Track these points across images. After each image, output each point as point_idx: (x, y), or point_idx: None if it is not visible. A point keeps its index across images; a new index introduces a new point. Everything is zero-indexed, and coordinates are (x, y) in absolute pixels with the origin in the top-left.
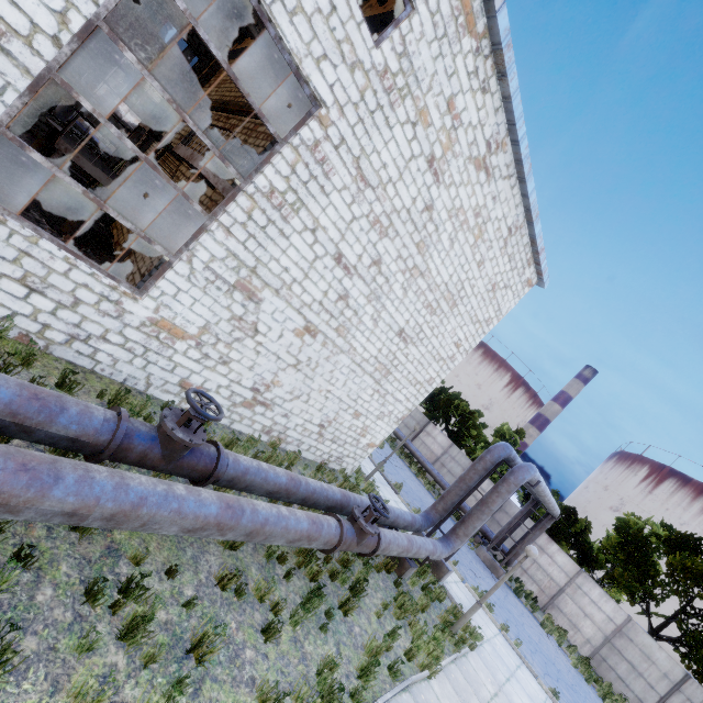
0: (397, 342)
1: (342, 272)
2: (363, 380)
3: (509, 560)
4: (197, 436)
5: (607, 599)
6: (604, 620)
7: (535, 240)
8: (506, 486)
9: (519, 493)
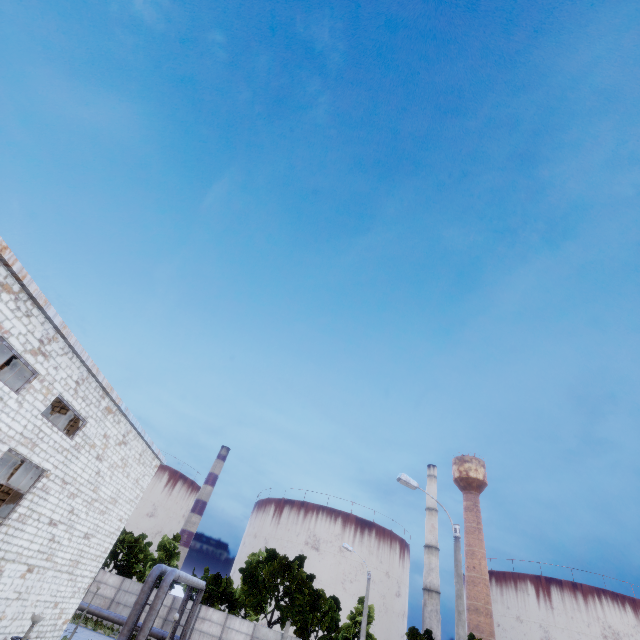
0: (83, 542)
1: (52, 527)
2: (61, 578)
3: None
4: None
5: (244, 622)
6: (245, 637)
7: (154, 451)
8: (162, 590)
9: (184, 587)
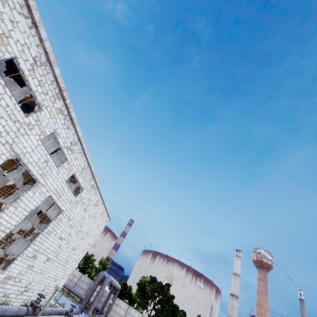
0: (72, 251)
1: (60, 240)
2: (60, 267)
3: (106, 315)
4: (39, 304)
5: (136, 312)
6: None
7: (108, 213)
8: (104, 285)
9: (109, 285)
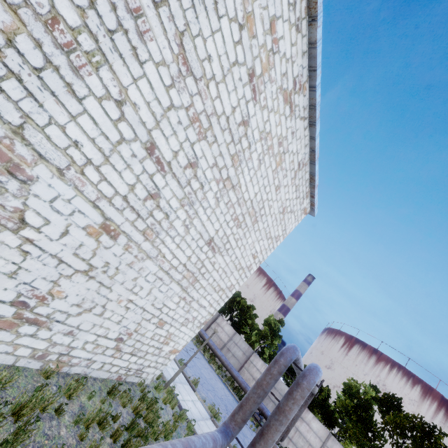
0: (206, 250)
1: (153, 167)
2: (169, 288)
3: (282, 437)
4: None
5: None
6: None
7: (314, 176)
8: (301, 391)
9: None
